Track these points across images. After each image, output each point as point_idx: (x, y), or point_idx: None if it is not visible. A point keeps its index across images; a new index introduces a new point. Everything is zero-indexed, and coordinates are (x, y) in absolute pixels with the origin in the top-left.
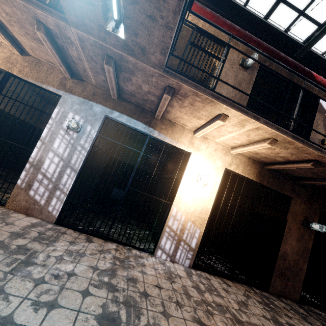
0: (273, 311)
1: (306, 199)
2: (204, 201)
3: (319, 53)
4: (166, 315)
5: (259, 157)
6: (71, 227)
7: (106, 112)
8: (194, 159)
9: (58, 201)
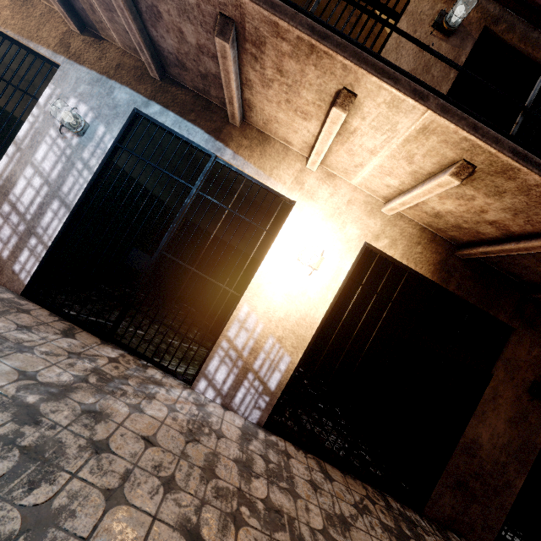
0: None
1: None
2: (308, 303)
3: None
4: (114, 498)
5: (443, 225)
6: (48, 306)
7: (136, 103)
8: (299, 214)
9: (31, 256)
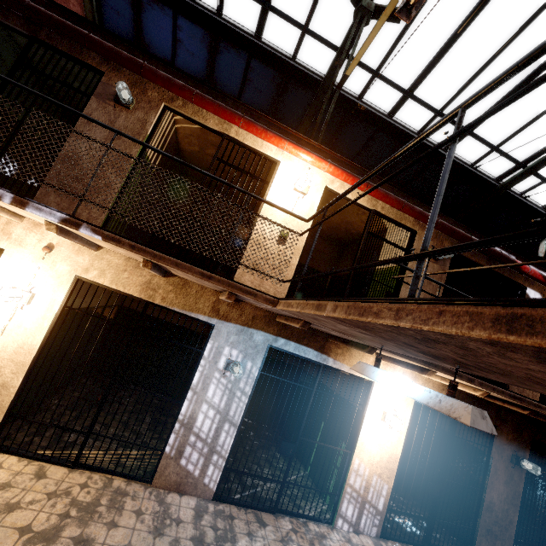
0: None
1: (515, 427)
2: (392, 446)
3: (517, 193)
4: None
5: None
6: (233, 502)
7: (269, 340)
8: (377, 390)
9: (215, 469)
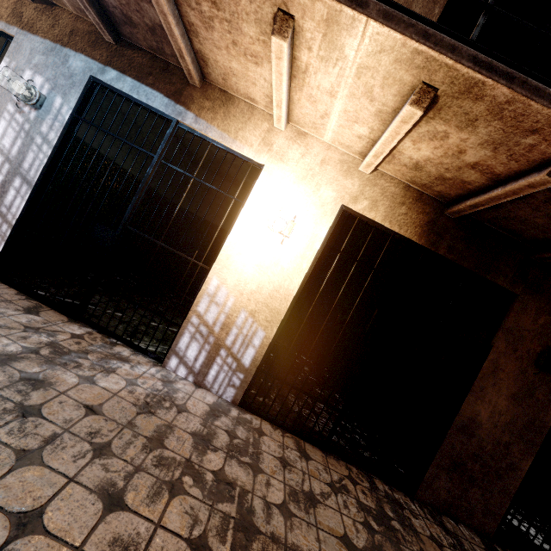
0: (387, 536)
1: None
2: (282, 274)
3: None
4: (28, 459)
5: (426, 179)
6: (16, 286)
7: (92, 70)
8: (269, 178)
9: None
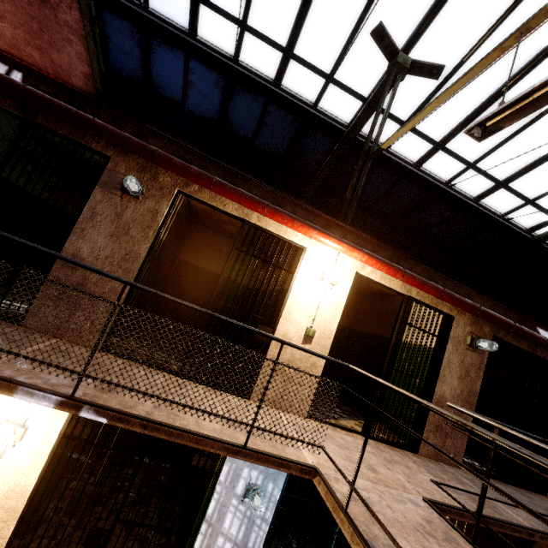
0: None
1: None
2: None
3: None
4: None
5: None
6: None
7: None
8: None
9: None
